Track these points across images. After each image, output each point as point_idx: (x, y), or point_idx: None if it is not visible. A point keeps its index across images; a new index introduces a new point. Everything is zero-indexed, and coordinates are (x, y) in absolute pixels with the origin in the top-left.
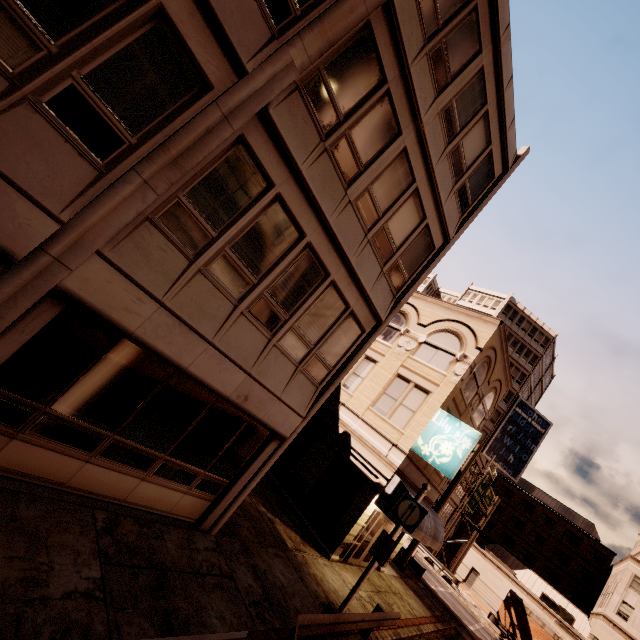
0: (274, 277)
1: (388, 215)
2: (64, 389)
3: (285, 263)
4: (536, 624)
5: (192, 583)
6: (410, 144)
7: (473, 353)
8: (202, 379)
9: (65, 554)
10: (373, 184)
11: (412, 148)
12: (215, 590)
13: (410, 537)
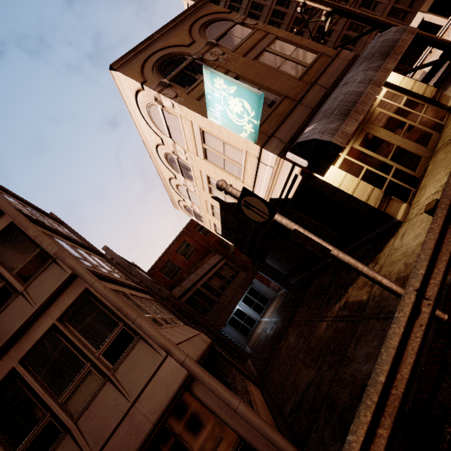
0: (3, 447)
1: None
2: None
3: None
4: None
5: None
6: None
7: (149, 92)
8: None
9: None
10: None
11: None
12: None
13: None
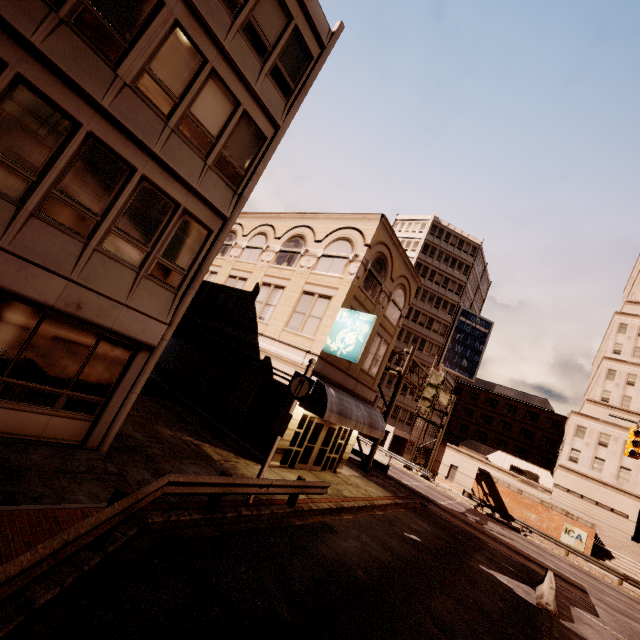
0: (59, 173)
1: (187, 100)
2: None
3: (67, 157)
4: (503, 487)
5: (58, 478)
6: (182, 17)
7: (363, 251)
8: (6, 287)
9: None
10: (150, 64)
11: (187, 22)
12: (91, 481)
13: (387, 454)
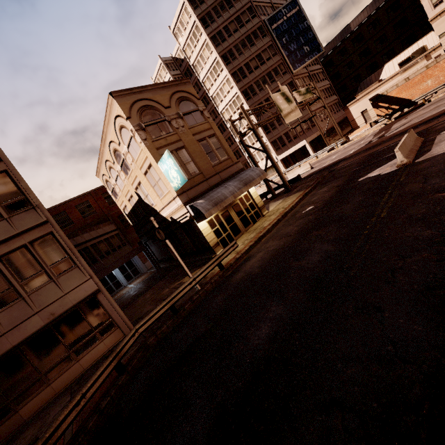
0: None
1: None
2: (2, 394)
3: None
4: (394, 91)
5: None
6: None
7: (129, 125)
8: (25, 338)
9: (56, 408)
10: None
11: None
12: None
13: (313, 157)
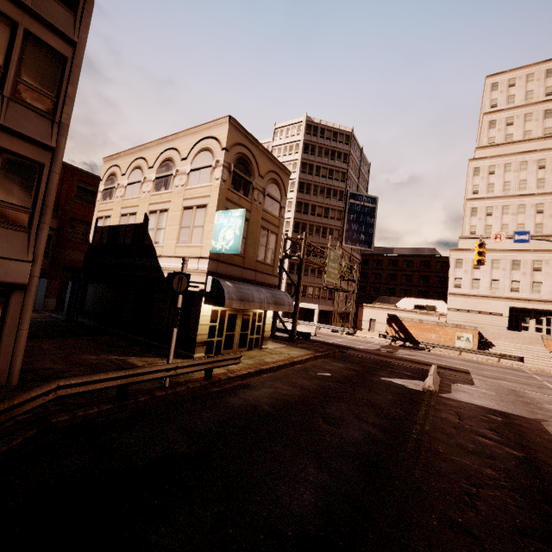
0: None
1: None
2: None
3: None
4: (408, 322)
5: None
6: None
7: (221, 155)
8: None
9: None
10: None
11: None
12: None
13: (317, 326)
